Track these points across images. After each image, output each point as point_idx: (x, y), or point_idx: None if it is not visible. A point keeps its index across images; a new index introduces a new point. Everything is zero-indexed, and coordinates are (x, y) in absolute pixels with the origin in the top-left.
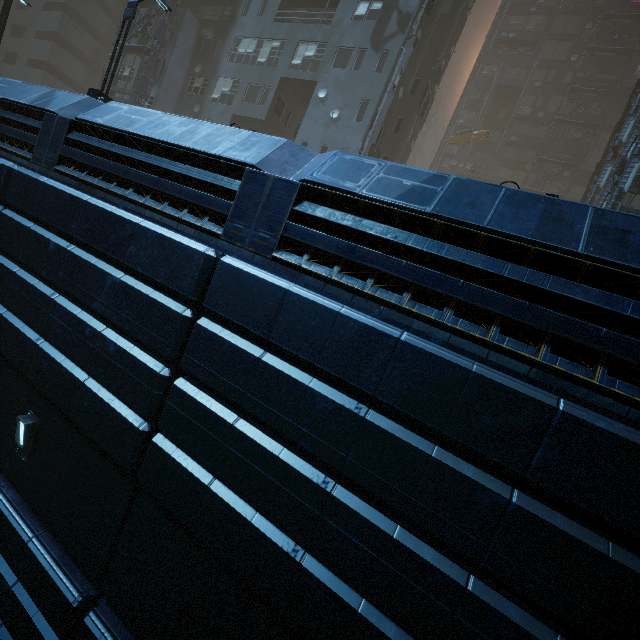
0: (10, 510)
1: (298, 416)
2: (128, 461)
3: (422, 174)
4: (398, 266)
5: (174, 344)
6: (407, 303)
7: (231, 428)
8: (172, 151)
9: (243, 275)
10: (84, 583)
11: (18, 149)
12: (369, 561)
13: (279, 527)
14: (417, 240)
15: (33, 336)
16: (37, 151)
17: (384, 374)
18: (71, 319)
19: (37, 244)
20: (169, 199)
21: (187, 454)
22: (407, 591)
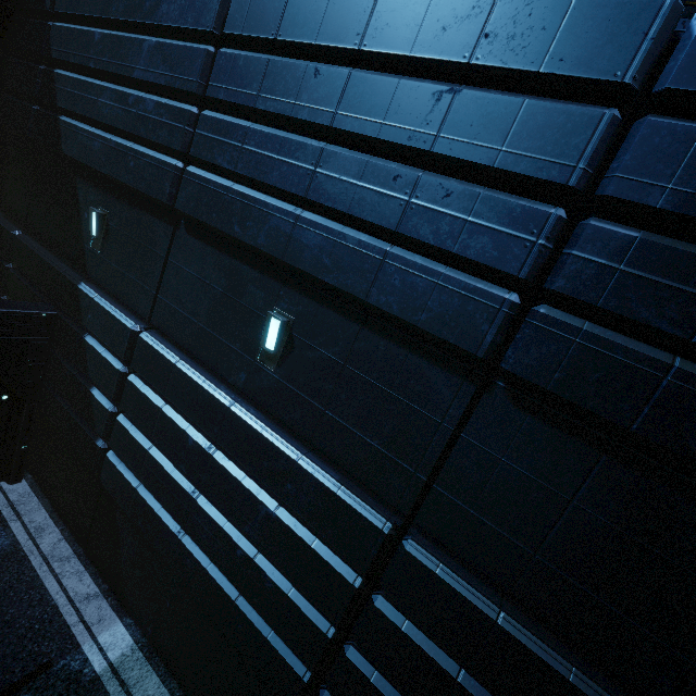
0: (261, 426)
1: None
2: (487, 346)
3: None
4: None
5: (587, 165)
6: None
7: None
8: None
9: None
10: (382, 509)
11: None
12: None
13: None
14: None
15: (287, 207)
16: None
17: None
18: (361, 169)
19: (288, 78)
20: None
21: (606, 328)
22: None
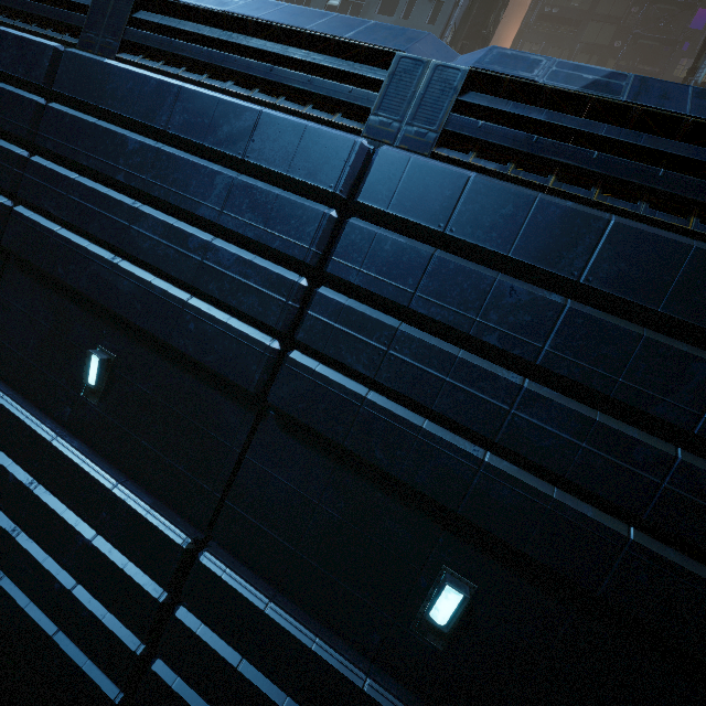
0: (81, 458)
1: (483, 311)
2: (256, 383)
3: (599, 71)
4: (589, 158)
5: (316, 248)
6: (597, 197)
7: (396, 332)
8: (288, 36)
9: (412, 164)
10: (188, 527)
11: (54, 33)
12: (567, 447)
13: (452, 432)
14: (611, 130)
15: (106, 255)
16: (86, 34)
17: (591, 258)
18: (165, 230)
19: (108, 143)
20: (285, 94)
21: (332, 369)
22: (610, 469)
